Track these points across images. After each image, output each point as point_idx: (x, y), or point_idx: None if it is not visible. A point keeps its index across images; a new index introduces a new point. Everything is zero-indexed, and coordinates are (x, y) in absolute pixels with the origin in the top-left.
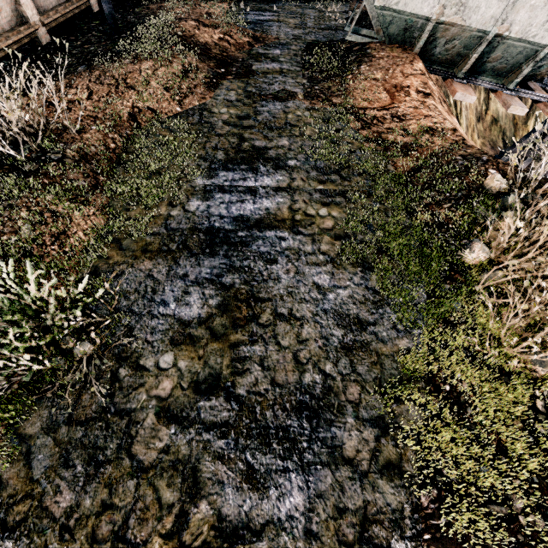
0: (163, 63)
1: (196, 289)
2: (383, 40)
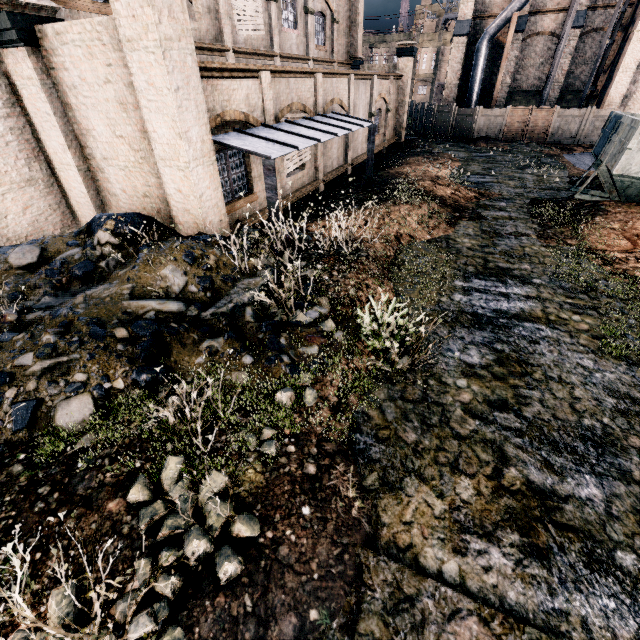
0: (415, 207)
1: (473, 347)
2: (616, 199)
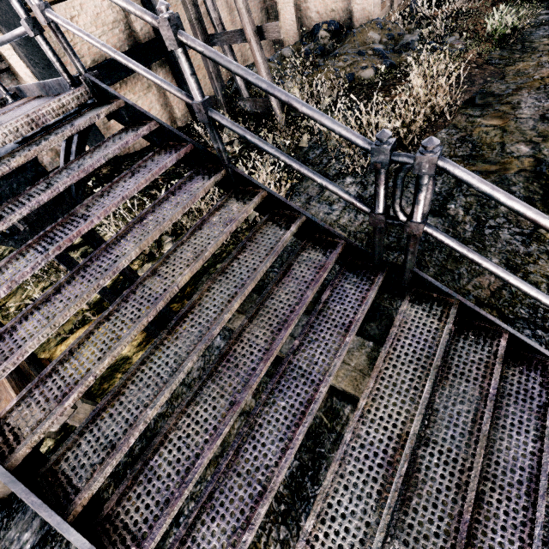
0: None
1: None
2: None
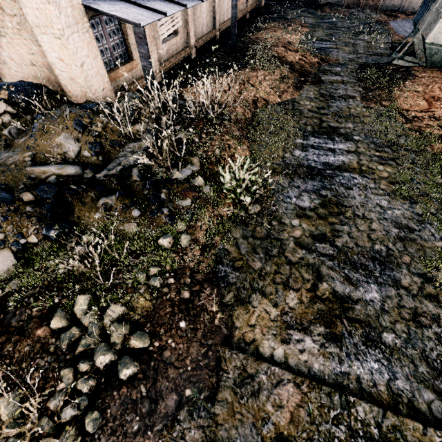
0: (270, 73)
1: (306, 194)
2: (423, 65)
